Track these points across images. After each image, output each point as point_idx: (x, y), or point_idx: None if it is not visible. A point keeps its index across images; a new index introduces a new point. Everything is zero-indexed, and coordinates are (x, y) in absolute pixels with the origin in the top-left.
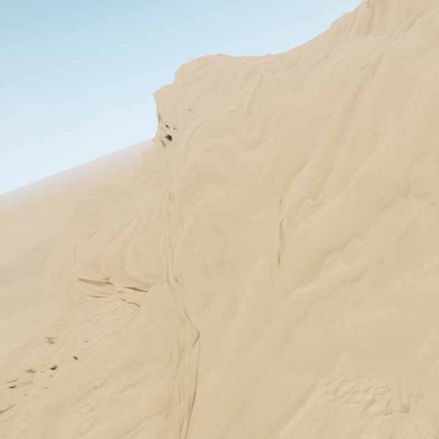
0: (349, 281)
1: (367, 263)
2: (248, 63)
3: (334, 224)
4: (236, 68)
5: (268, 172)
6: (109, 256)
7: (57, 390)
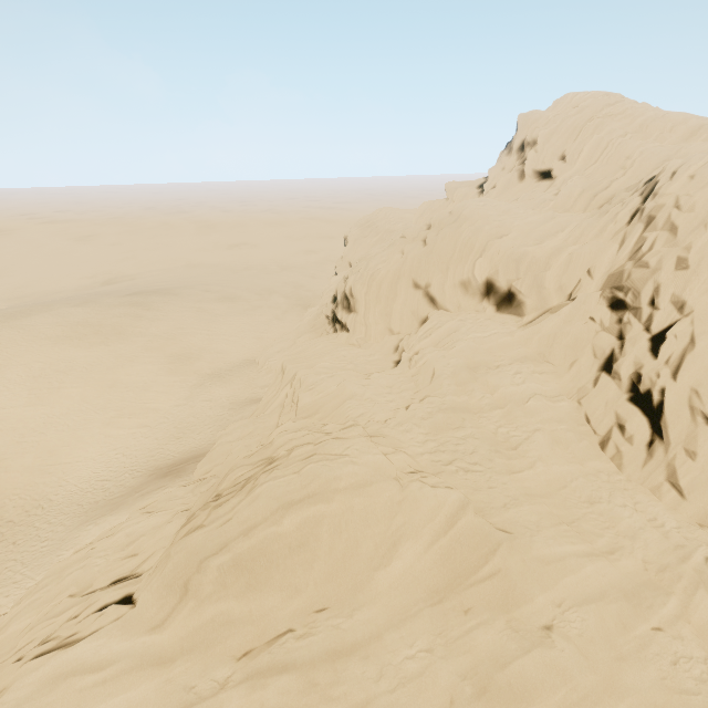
0: None
1: None
2: (692, 118)
3: None
4: (676, 119)
5: None
6: (536, 257)
7: (468, 356)
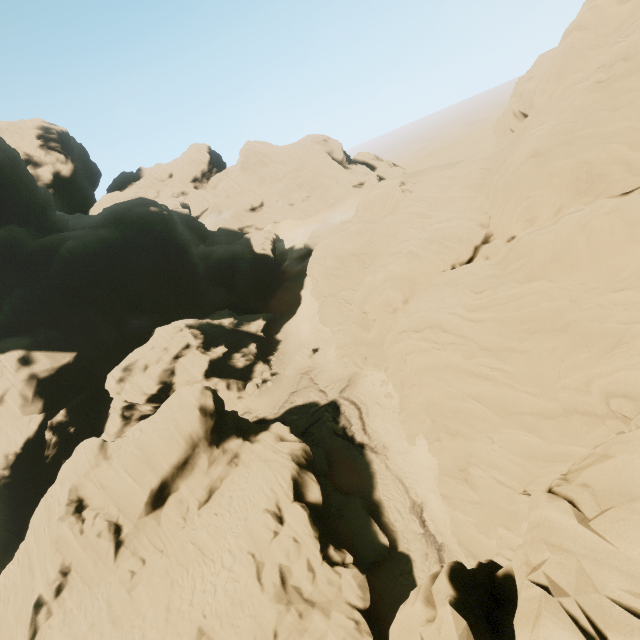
0: (596, 82)
1: (613, 75)
2: None
3: (618, 53)
4: None
5: (623, 21)
6: (530, 90)
7: (478, 156)
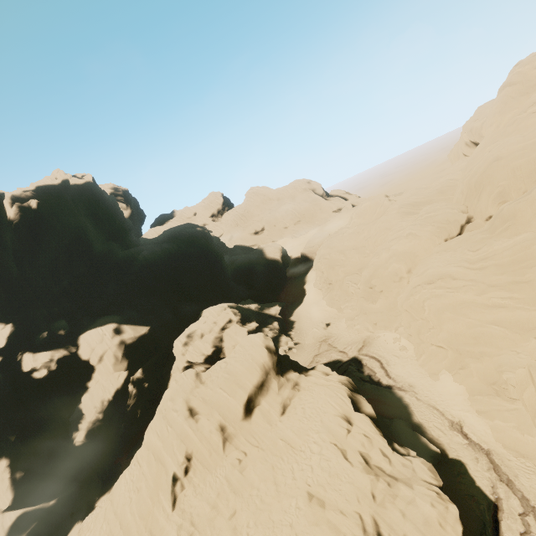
0: (532, 112)
1: None
2: None
3: None
4: None
5: None
6: (477, 127)
7: (443, 173)
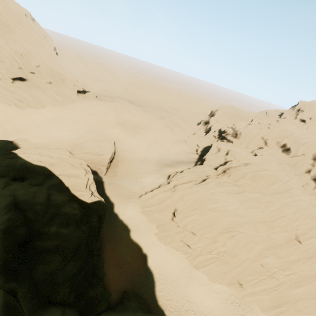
0: None
1: None
2: None
3: None
4: None
5: None
6: (300, 142)
7: (278, 159)
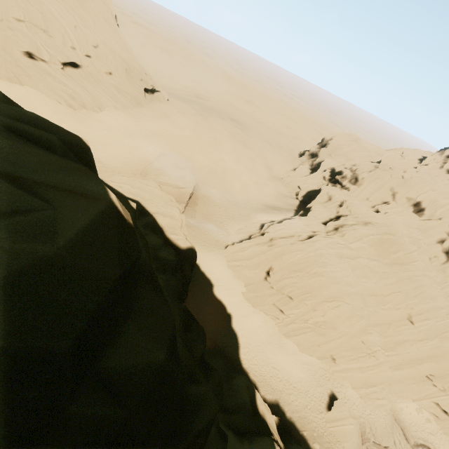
0: None
1: None
2: None
3: None
4: None
5: None
6: (440, 203)
7: (406, 221)
